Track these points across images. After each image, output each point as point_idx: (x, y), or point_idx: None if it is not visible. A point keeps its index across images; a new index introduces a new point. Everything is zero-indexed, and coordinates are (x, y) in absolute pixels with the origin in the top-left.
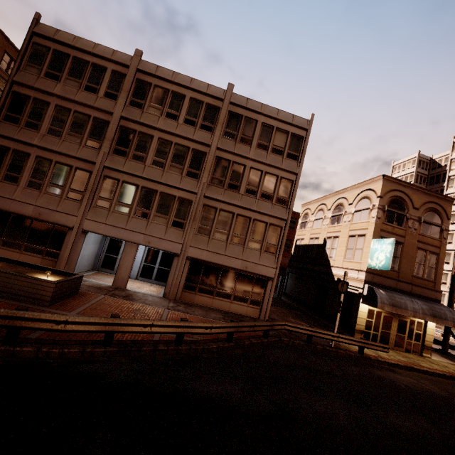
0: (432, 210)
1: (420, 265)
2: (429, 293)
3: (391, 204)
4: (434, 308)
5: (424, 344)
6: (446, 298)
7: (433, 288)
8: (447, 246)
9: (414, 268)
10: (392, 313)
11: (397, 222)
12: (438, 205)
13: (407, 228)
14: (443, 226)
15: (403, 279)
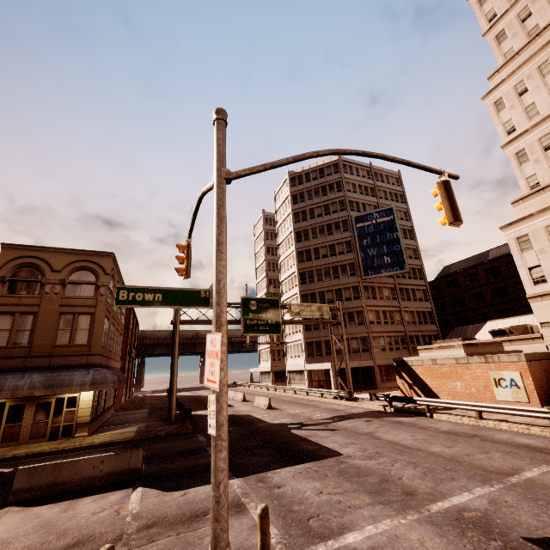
0: (82, 269)
1: (66, 331)
2: (80, 359)
3: (16, 273)
4: (59, 376)
5: (77, 422)
6: (293, 350)
7: (85, 352)
8: (286, 295)
9: (56, 337)
10: (26, 399)
11: (27, 291)
12: (90, 262)
13: (42, 295)
14: (100, 282)
15: (38, 354)
